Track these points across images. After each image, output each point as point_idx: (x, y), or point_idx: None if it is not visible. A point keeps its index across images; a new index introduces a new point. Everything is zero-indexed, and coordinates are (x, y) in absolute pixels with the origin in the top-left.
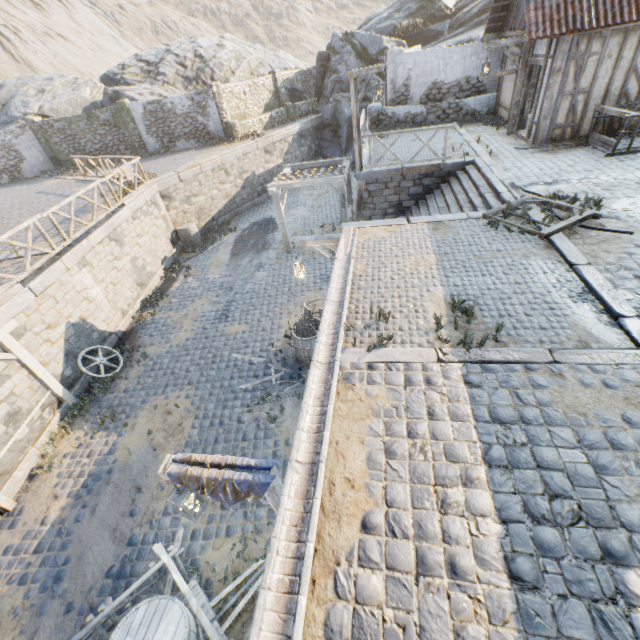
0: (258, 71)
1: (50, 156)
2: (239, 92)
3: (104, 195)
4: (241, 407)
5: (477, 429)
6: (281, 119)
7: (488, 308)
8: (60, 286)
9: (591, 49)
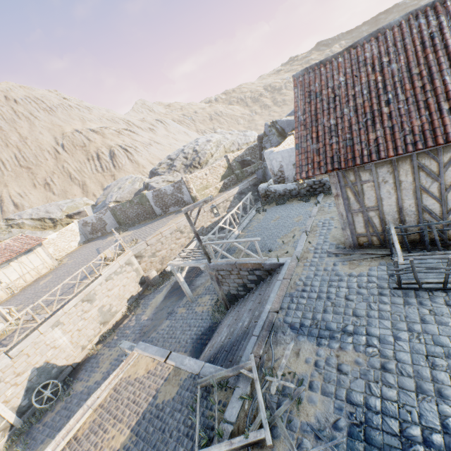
0: (230, 149)
1: (117, 221)
2: (202, 175)
3: (86, 274)
4: None
5: None
6: (232, 182)
7: None
8: (34, 345)
9: (361, 178)
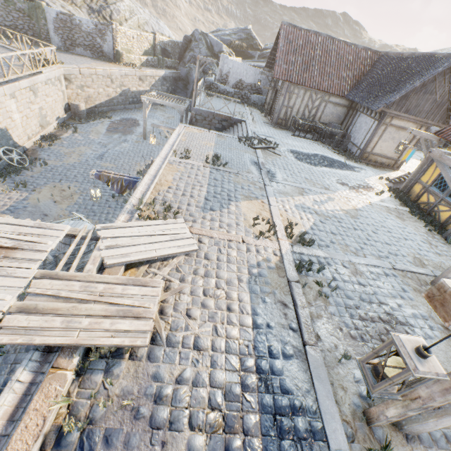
0: (144, 27)
1: None
2: (130, 35)
3: (31, 61)
4: (109, 196)
5: (209, 180)
6: (153, 64)
7: (226, 160)
8: None
9: (294, 91)
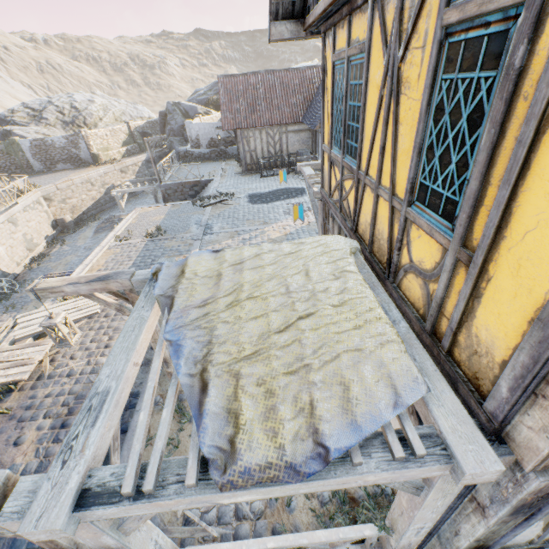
0: (121, 118)
1: None
2: (102, 135)
3: (4, 197)
4: None
5: (140, 252)
6: (135, 151)
7: (168, 228)
8: None
9: (250, 135)
